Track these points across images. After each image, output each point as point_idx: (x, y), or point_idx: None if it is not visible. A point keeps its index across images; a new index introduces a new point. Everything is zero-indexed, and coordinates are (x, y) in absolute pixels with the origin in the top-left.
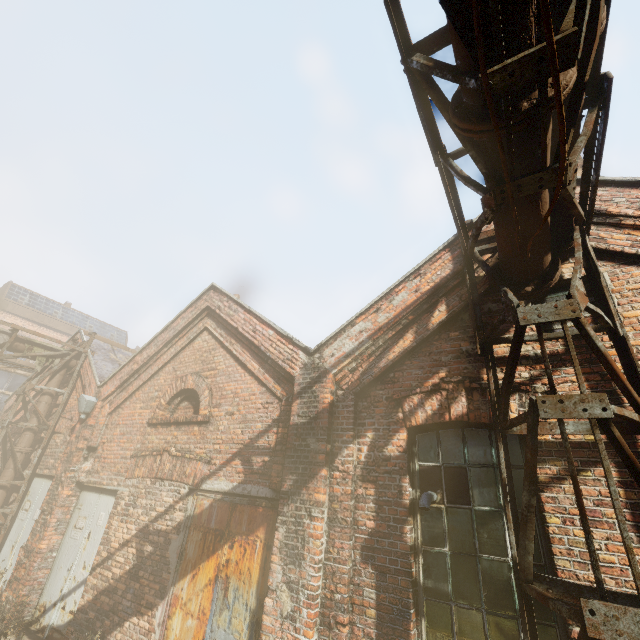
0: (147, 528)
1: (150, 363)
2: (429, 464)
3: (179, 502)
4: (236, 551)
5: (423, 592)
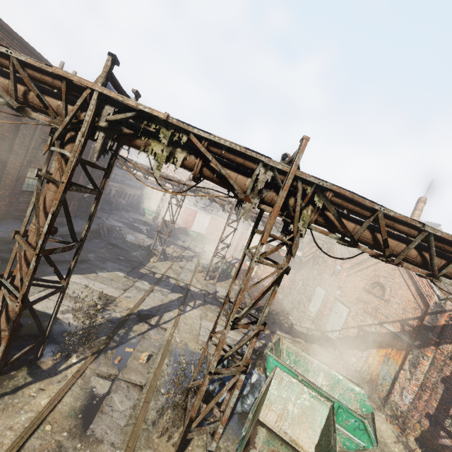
0: (361, 327)
1: (363, 262)
2: None
3: (373, 325)
4: (393, 352)
5: None
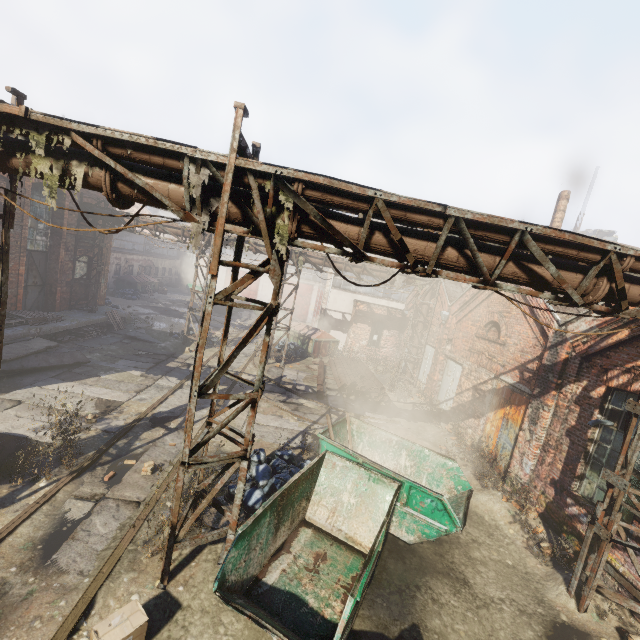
0: (476, 386)
1: (474, 298)
2: (615, 408)
3: (489, 380)
4: (512, 410)
5: (591, 457)
